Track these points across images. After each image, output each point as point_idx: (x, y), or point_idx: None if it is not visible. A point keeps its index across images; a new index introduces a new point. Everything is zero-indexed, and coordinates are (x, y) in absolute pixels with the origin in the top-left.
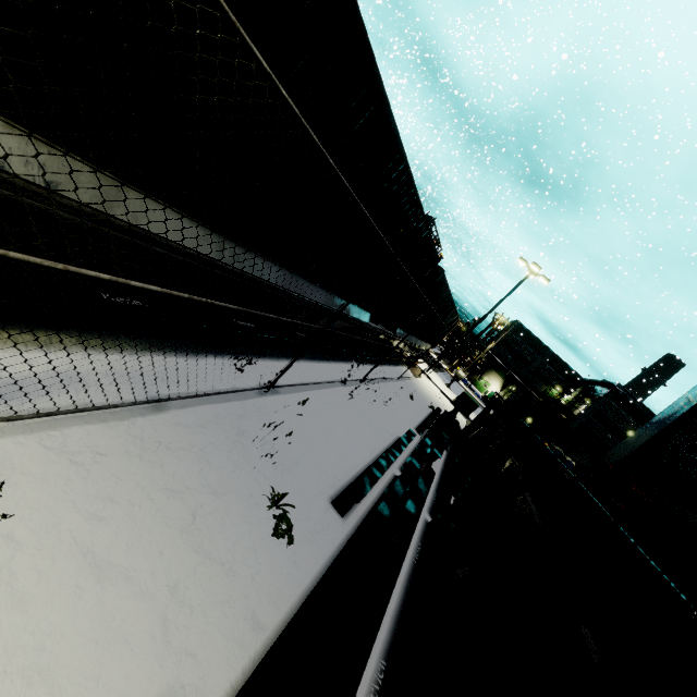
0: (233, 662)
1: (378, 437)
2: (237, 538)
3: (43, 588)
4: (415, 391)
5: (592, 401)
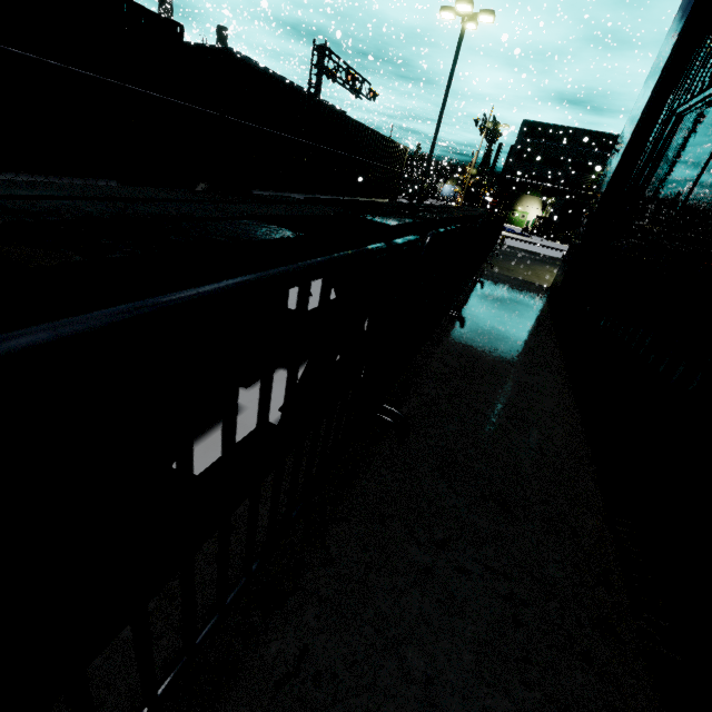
0: None
1: None
2: None
3: None
4: None
5: None
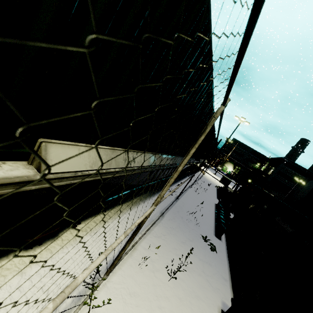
0: (227, 290)
1: (210, 206)
2: (204, 254)
3: (183, 276)
4: (207, 181)
5: (275, 167)
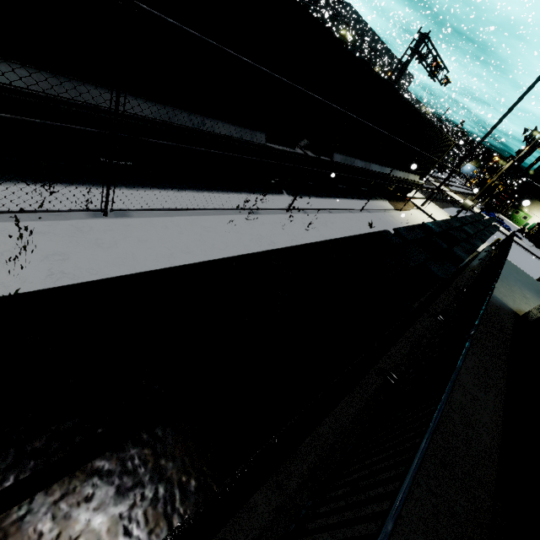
0: None
1: None
2: None
3: None
4: (386, 222)
5: None
